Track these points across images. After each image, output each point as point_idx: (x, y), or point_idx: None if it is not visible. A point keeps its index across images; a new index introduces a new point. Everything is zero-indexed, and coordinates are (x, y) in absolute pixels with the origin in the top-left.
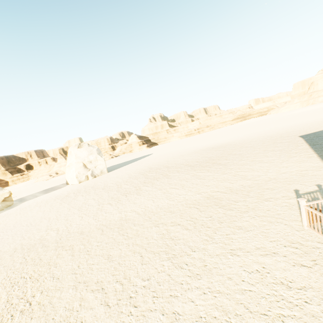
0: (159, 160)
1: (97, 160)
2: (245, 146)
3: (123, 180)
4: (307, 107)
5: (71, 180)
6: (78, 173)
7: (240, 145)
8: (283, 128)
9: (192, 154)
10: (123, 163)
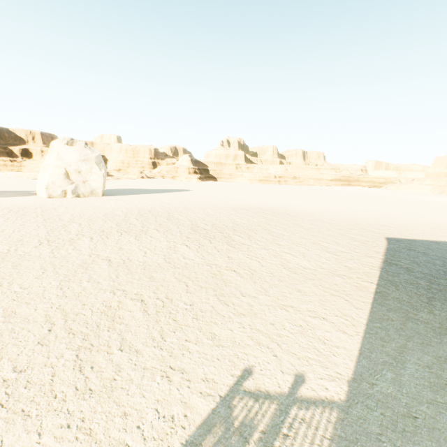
0: (180, 203)
1: (91, 173)
2: (302, 224)
3: (92, 215)
4: (438, 196)
5: (41, 190)
6: (51, 183)
7: (299, 220)
8: (379, 216)
9: (226, 210)
10: (141, 191)
